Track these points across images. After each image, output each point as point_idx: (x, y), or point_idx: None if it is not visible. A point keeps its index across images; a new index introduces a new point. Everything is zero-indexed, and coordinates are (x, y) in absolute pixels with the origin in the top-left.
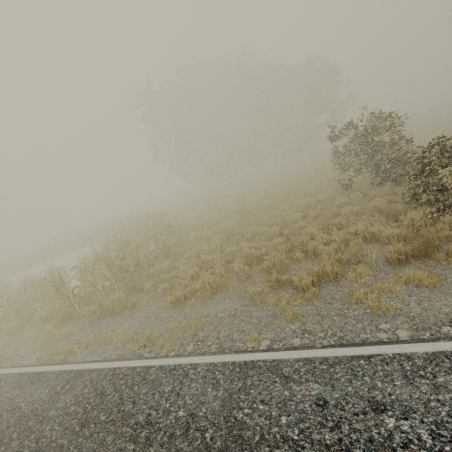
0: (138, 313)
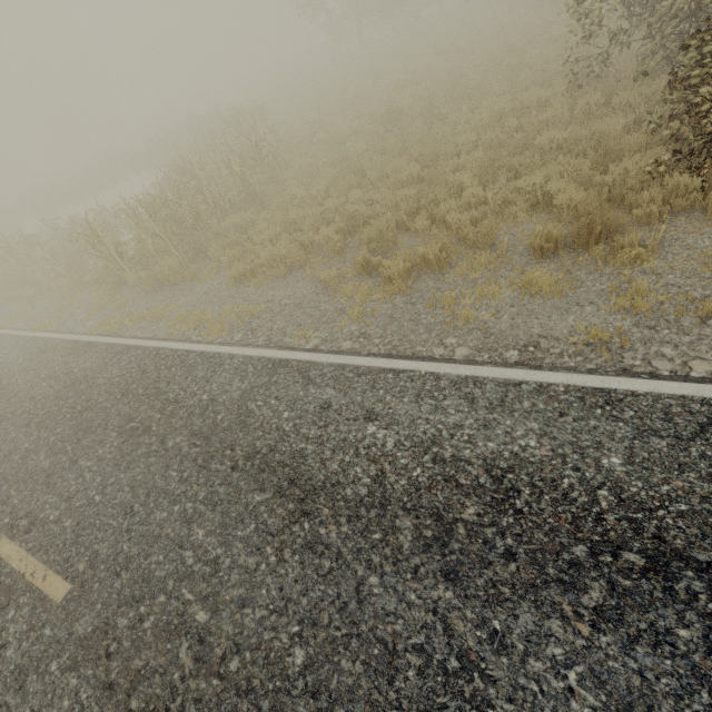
0: (198, 288)
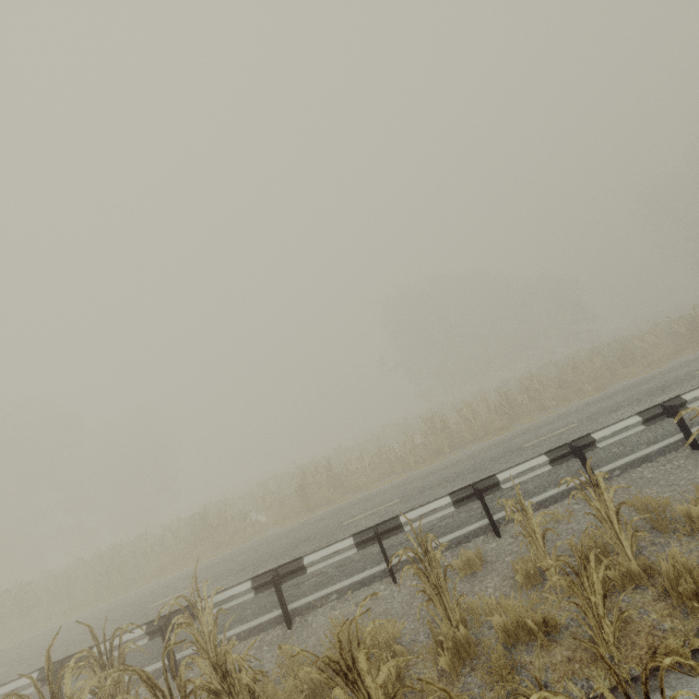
0: None
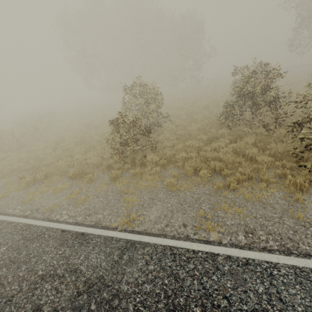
0: None
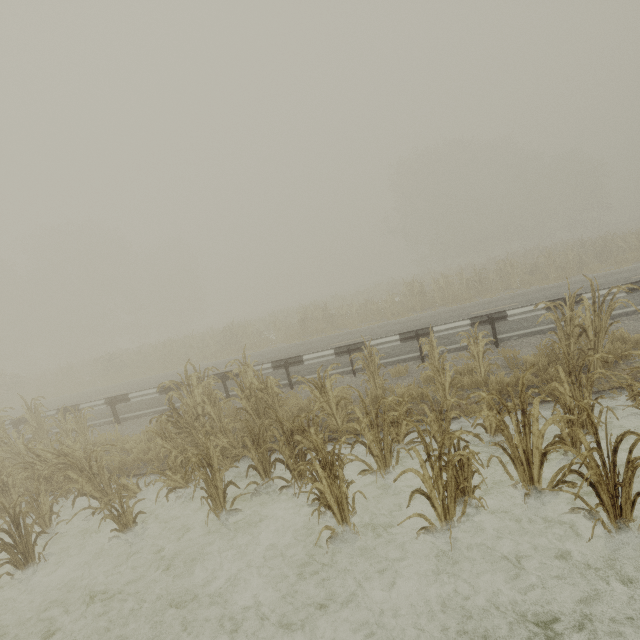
0: None
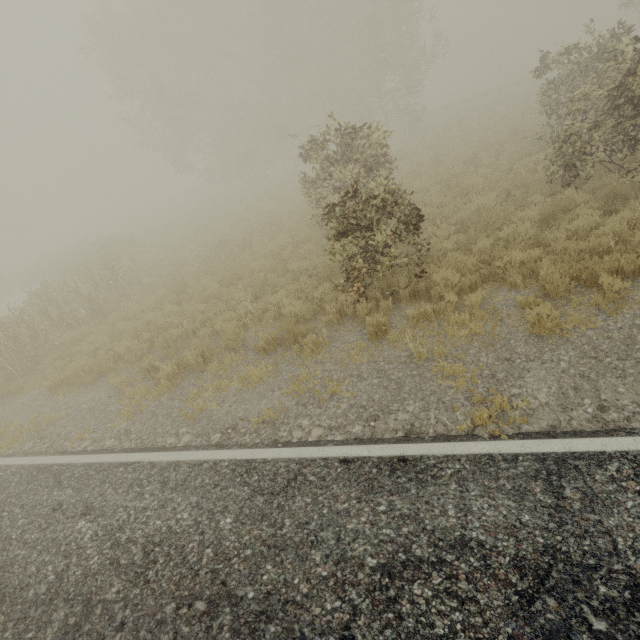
0: (19, 399)
